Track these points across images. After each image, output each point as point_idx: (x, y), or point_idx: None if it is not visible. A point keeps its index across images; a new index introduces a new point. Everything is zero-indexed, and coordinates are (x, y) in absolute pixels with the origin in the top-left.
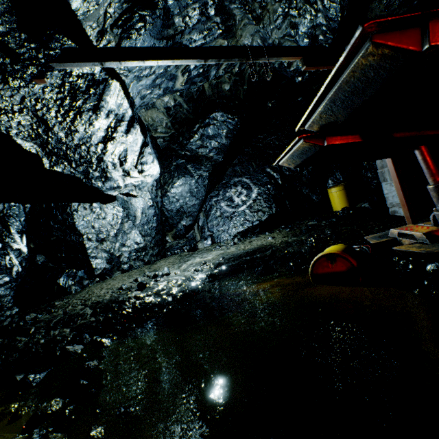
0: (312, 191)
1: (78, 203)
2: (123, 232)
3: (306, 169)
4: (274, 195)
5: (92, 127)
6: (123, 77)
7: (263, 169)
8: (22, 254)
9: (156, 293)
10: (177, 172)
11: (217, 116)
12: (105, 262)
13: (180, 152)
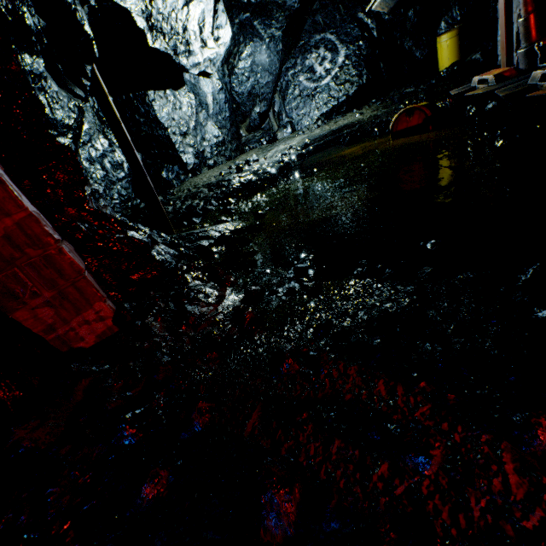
0: (416, 44)
1: (153, 91)
2: (200, 125)
3: (412, 8)
4: (366, 56)
5: None
6: None
7: (353, 16)
8: None
9: (254, 173)
10: (242, 35)
11: None
12: (193, 157)
13: (242, 0)
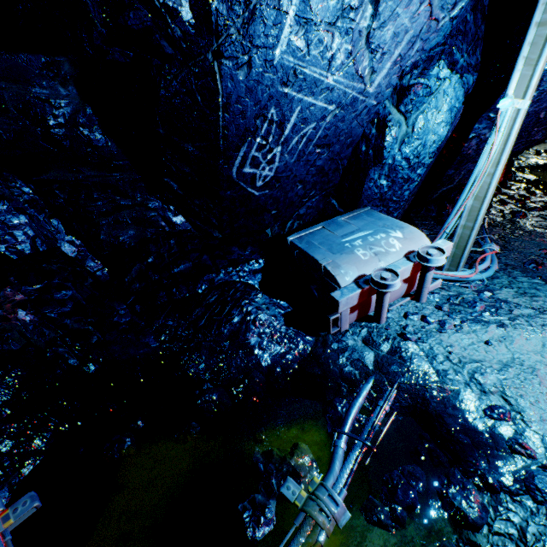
0: None
1: None
2: None
3: None
4: None
5: None
6: None
7: None
8: None
9: None
10: None
11: None
12: None
13: None
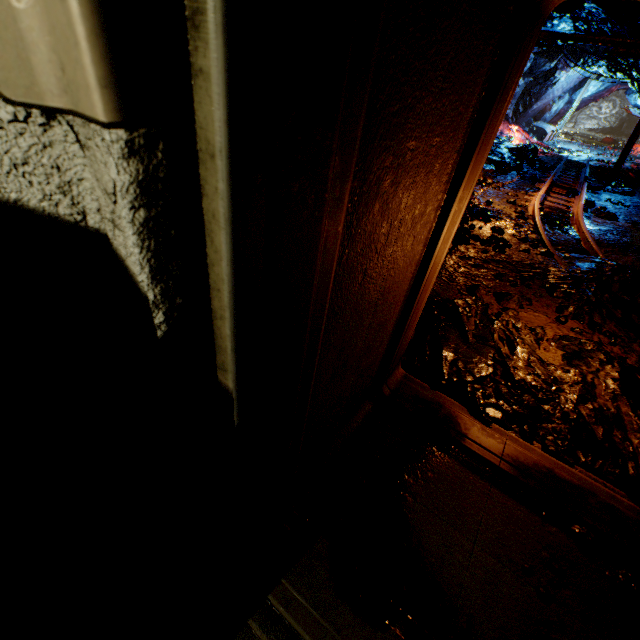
0: None
1: None
2: None
3: None
4: (622, 118)
5: None
6: None
7: None
8: None
9: None
10: None
11: None
12: None
13: None
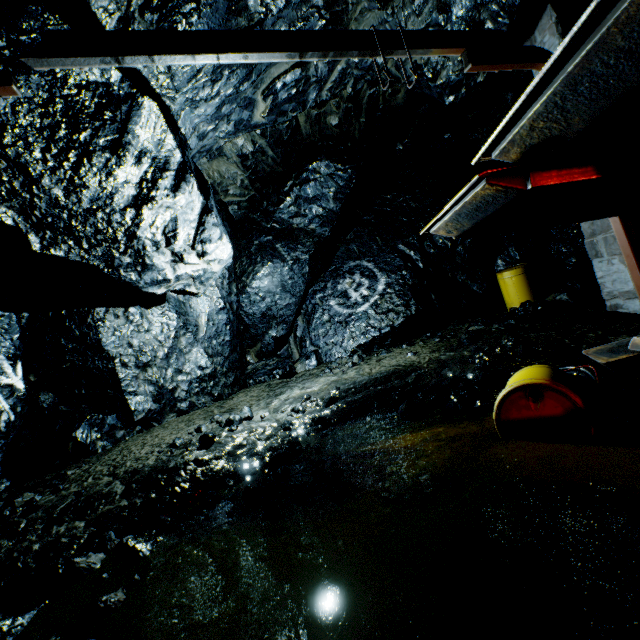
0: (472, 278)
1: (105, 308)
2: (178, 352)
3: (461, 244)
4: (412, 285)
5: (113, 179)
6: (167, 100)
7: (393, 247)
8: (16, 393)
9: (229, 454)
10: (260, 255)
11: (319, 167)
12: (150, 400)
13: (265, 225)
